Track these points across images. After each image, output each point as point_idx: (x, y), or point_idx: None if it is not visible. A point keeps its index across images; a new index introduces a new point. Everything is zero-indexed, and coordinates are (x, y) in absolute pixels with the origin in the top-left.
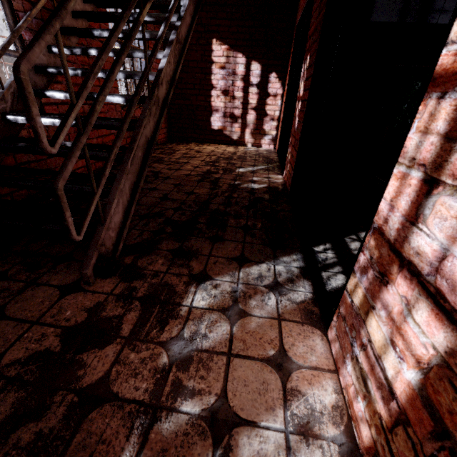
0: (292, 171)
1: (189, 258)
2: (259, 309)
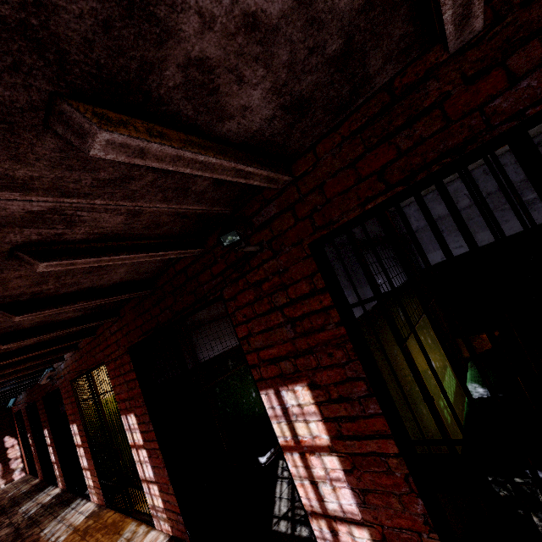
0: (41, 471)
1: (13, 511)
2: (41, 497)
